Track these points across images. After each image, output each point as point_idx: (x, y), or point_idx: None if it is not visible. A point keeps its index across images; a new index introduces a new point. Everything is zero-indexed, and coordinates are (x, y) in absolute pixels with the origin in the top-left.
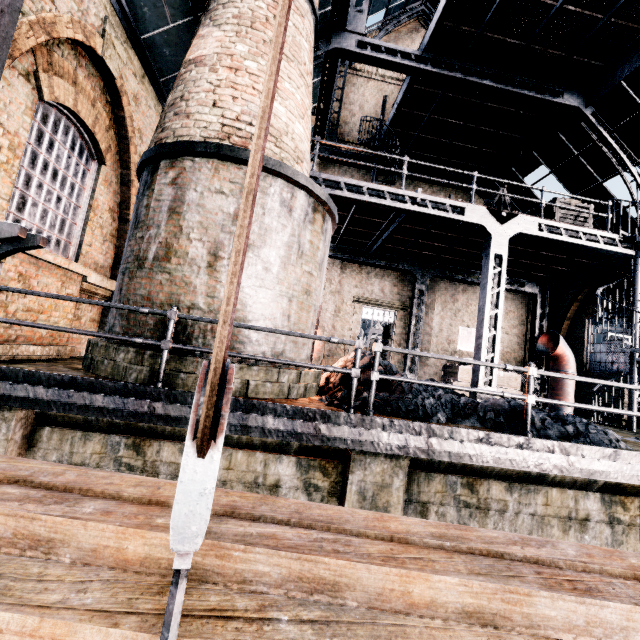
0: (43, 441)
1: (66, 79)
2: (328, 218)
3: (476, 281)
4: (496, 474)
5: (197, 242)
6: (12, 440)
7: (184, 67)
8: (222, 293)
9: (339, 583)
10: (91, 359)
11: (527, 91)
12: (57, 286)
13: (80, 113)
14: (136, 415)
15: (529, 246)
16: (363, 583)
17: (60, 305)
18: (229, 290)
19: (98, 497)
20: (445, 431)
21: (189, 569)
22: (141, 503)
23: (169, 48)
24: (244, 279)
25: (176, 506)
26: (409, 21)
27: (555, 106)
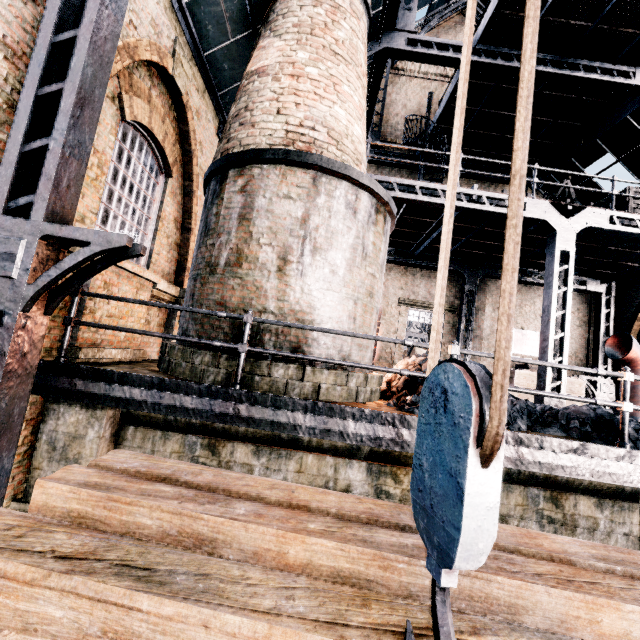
0: (128, 439)
1: (142, 99)
2: (388, 219)
3: (531, 280)
4: (583, 488)
5: (267, 247)
6: (103, 437)
7: (246, 79)
8: (292, 297)
9: (515, 605)
10: (169, 362)
11: (593, 75)
12: (133, 293)
13: (153, 130)
14: (219, 416)
15: (595, 241)
16: (543, 607)
17: (135, 311)
18: (510, 285)
19: (242, 498)
20: (534, 440)
21: (352, 578)
22: (284, 506)
23: (228, 62)
24: (312, 282)
25: (465, 520)
26: (452, 15)
27: (625, 88)
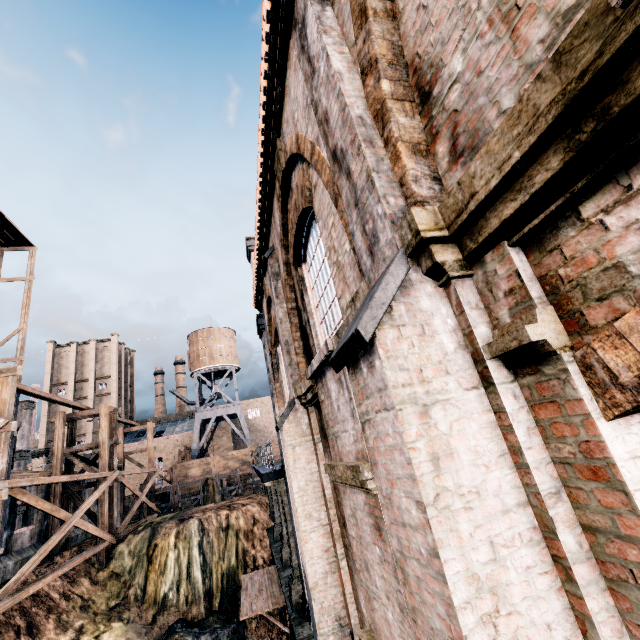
0: None
1: None
2: None
3: None
4: None
5: None
6: None
7: None
8: None
9: None
10: None
11: None
12: None
13: None
14: None
15: None
16: None
17: None
18: None
19: None
20: None
21: None
22: None
23: None
24: None
25: None
26: None
27: None
